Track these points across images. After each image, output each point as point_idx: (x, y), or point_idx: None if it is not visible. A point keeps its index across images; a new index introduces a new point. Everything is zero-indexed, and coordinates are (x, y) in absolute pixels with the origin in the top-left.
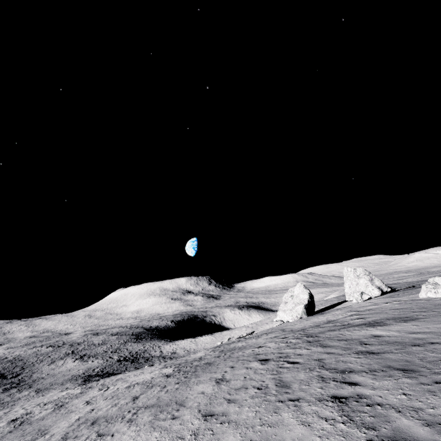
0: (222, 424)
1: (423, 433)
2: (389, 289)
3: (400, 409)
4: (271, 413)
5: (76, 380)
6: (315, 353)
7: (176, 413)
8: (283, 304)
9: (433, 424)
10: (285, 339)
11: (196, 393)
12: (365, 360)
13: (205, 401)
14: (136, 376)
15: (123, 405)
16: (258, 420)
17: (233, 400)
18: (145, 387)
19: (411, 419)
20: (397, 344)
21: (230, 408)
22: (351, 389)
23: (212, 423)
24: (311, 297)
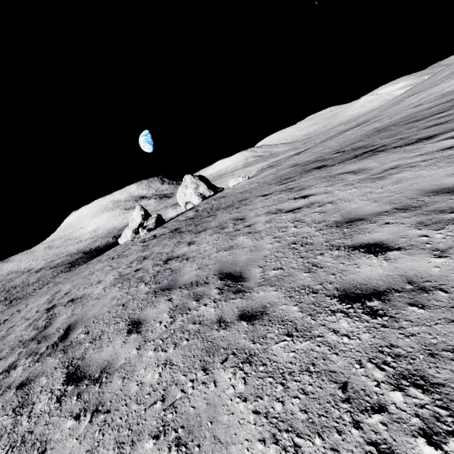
0: None
1: None
2: (212, 192)
3: None
4: None
5: None
6: None
7: None
8: (126, 229)
9: None
10: None
11: None
12: None
13: None
14: None
15: None
16: None
17: None
18: None
19: None
20: None
21: None
22: None
23: None
24: (145, 218)
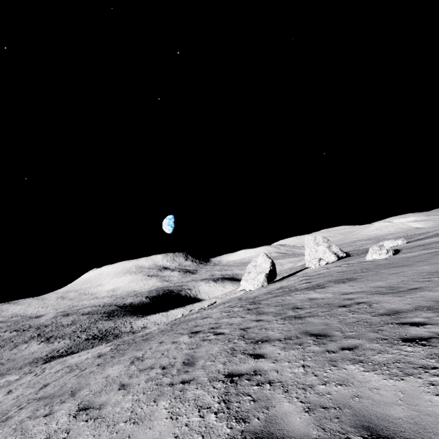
0: (87, 422)
1: (297, 424)
2: (345, 254)
3: (288, 388)
4: (150, 402)
5: (37, 362)
6: (247, 321)
7: (56, 407)
8: (246, 274)
9: (315, 407)
10: (232, 308)
11: (101, 377)
12: (288, 326)
13: (99, 388)
14: (79, 357)
15: (24, 397)
16: (129, 414)
17: (127, 385)
18: (67, 371)
19: (294, 402)
20: (326, 306)
21: (113, 398)
22: (253, 363)
23: (78, 421)
24: (272, 266)
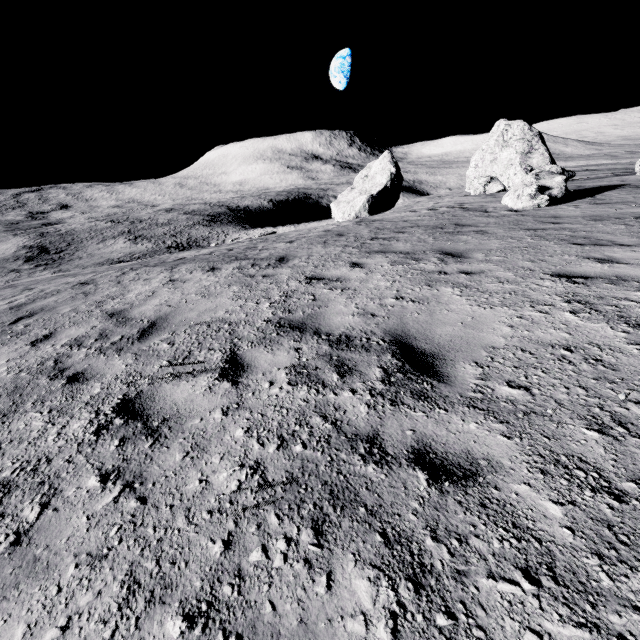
0: None
1: None
2: None
3: None
4: None
5: (103, 265)
6: None
7: None
8: (347, 190)
9: None
10: None
11: None
12: None
13: None
14: None
15: None
16: None
17: None
18: None
19: None
20: None
21: None
22: None
23: None
24: (393, 181)
